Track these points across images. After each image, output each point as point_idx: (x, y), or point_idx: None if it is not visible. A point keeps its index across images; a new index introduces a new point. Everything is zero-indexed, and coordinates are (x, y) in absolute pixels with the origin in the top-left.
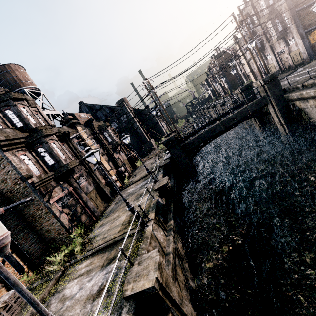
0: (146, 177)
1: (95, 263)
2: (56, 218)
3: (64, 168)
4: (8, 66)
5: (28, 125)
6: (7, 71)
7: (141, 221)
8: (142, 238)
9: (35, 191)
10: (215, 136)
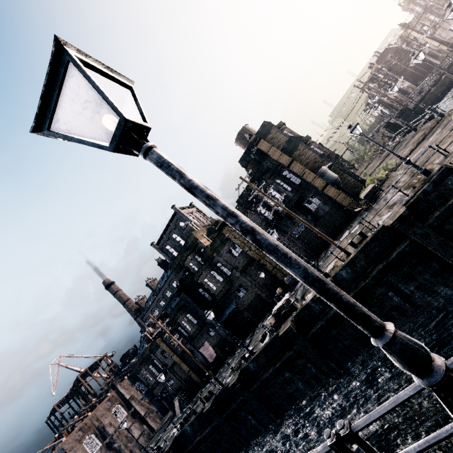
0: (389, 155)
1: (418, 148)
2: (350, 176)
3: (331, 154)
4: (246, 126)
5: (298, 135)
6: (246, 129)
7: (440, 112)
8: (449, 111)
9: (330, 162)
10: (446, 89)
